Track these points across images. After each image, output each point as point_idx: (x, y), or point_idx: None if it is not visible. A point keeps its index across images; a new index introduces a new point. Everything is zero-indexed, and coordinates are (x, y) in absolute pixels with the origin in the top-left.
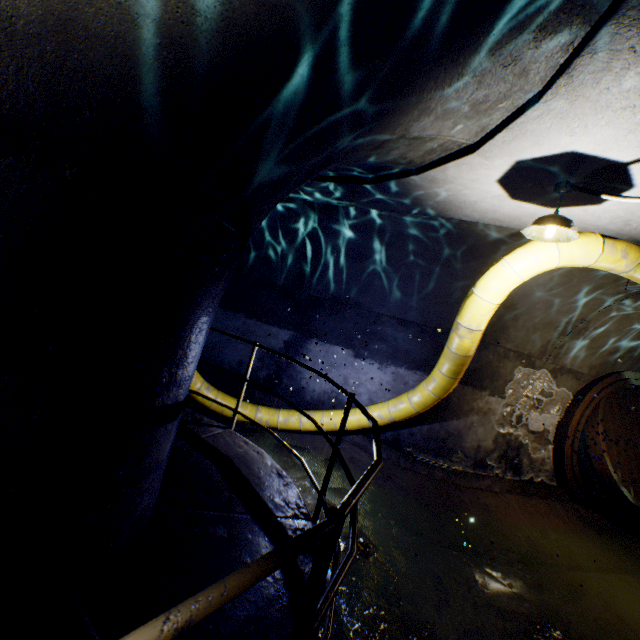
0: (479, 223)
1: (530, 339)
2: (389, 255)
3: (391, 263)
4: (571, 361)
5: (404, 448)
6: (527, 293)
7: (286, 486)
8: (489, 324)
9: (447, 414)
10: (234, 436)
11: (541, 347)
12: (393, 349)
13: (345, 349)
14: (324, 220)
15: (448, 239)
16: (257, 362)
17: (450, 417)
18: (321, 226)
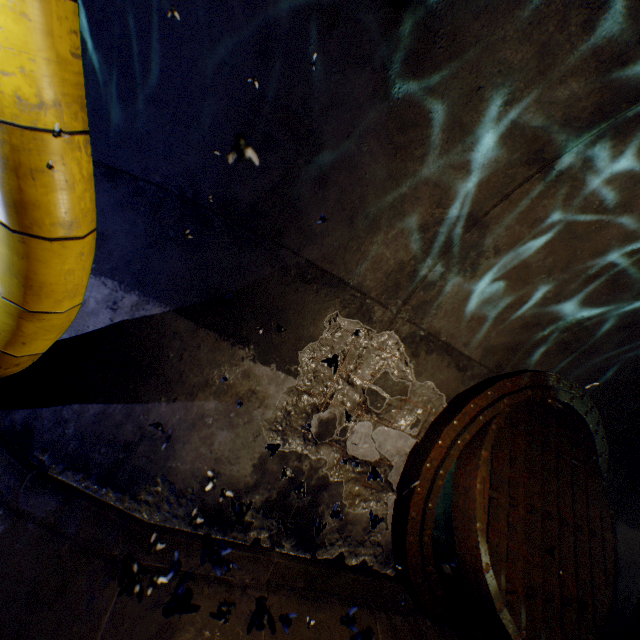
0: None
1: (362, 249)
2: None
3: (86, 19)
4: (451, 327)
5: (36, 453)
6: (339, 95)
7: None
8: (267, 187)
9: (149, 387)
10: None
11: (387, 277)
12: None
13: None
14: None
15: None
16: None
17: (155, 395)
18: None
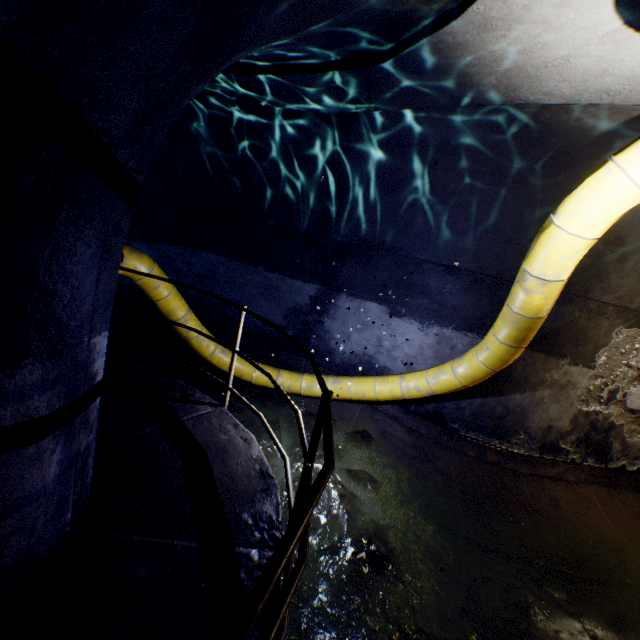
0: (572, 107)
1: None
2: (431, 179)
3: (434, 190)
4: None
5: (448, 424)
6: None
7: (265, 492)
8: (577, 269)
9: (507, 387)
10: (223, 417)
11: None
12: (437, 305)
13: (378, 305)
14: (343, 139)
15: (518, 143)
16: (282, 321)
17: (511, 390)
18: (341, 148)
